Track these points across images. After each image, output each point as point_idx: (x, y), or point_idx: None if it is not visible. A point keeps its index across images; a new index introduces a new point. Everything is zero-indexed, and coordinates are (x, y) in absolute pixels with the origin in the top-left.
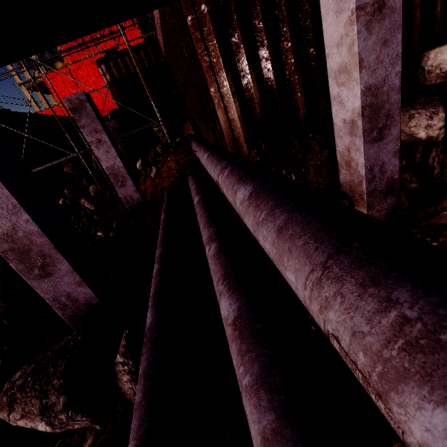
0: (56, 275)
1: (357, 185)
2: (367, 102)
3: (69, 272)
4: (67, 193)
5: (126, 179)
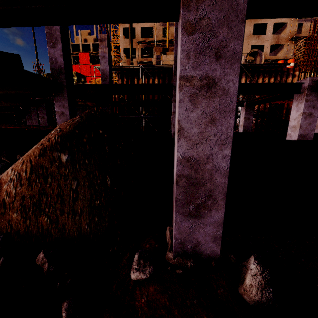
0: None
1: None
2: None
3: None
4: None
5: None
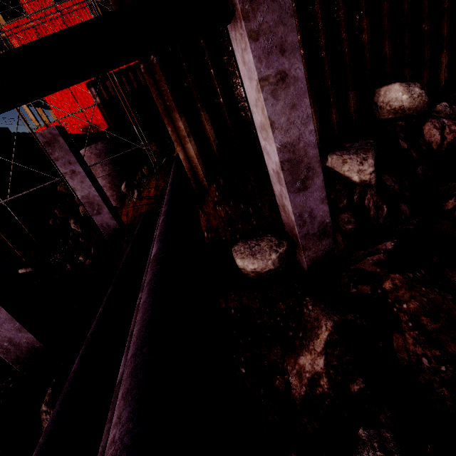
0: None
1: (292, 228)
2: (285, 157)
3: (8, 319)
4: (57, 213)
5: (101, 207)
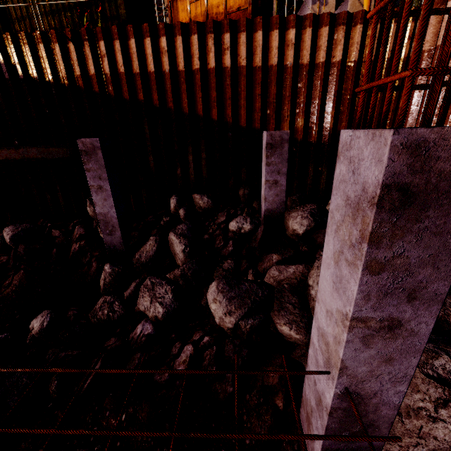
0: None
1: None
2: None
3: None
4: None
5: None
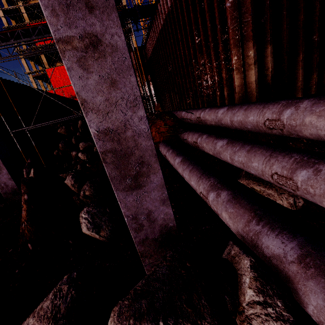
0: (145, 188)
1: None
2: None
3: (159, 185)
4: (61, 147)
5: None
